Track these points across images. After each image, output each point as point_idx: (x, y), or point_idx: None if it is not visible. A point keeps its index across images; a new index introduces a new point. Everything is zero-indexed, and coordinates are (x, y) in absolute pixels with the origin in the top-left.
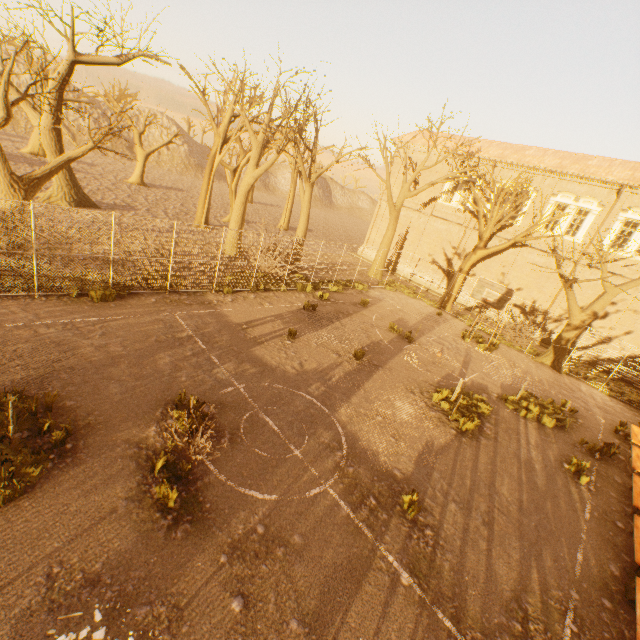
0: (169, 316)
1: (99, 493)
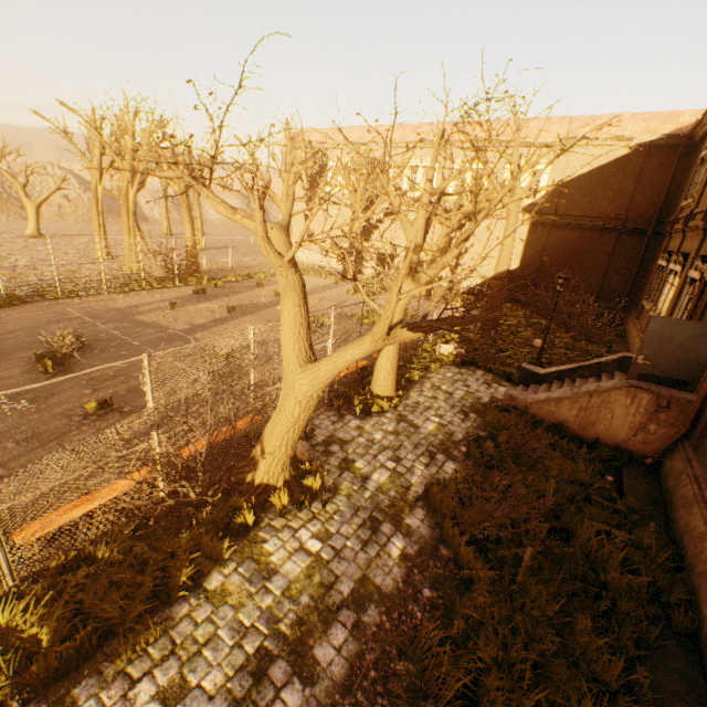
0: (61, 310)
1: (2, 373)
